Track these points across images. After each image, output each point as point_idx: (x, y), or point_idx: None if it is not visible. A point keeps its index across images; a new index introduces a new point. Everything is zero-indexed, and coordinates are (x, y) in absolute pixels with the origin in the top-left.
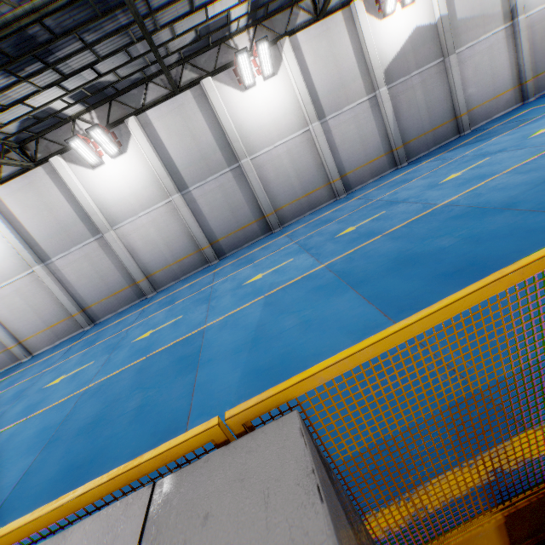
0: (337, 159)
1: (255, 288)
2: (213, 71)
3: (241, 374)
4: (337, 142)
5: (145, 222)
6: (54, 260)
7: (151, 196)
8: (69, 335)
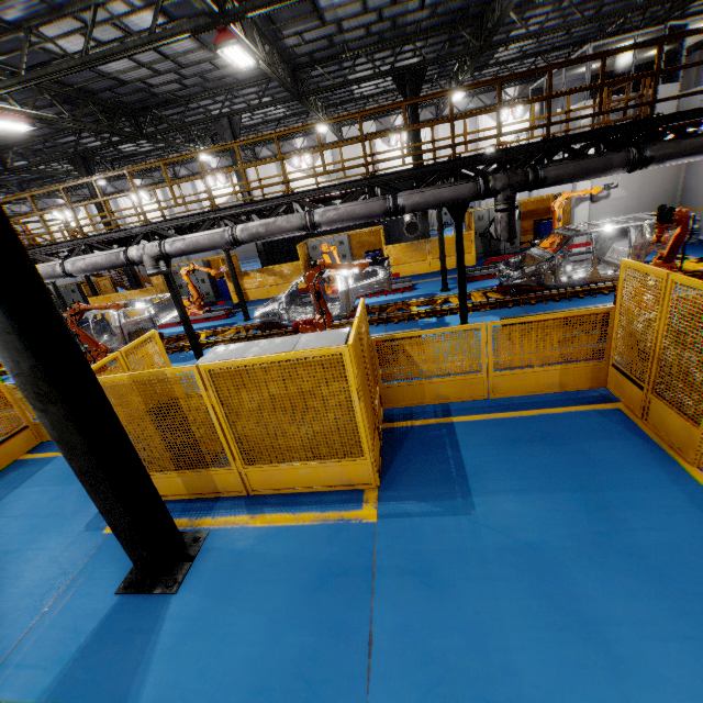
0: None
1: None
2: (122, 190)
3: None
4: None
5: None
6: None
7: None
8: None
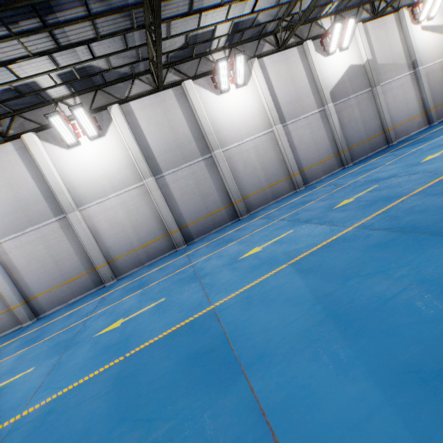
0: (296, 157)
1: (262, 259)
2: (193, 76)
3: (375, 383)
4: (295, 143)
5: (114, 204)
6: (3, 241)
7: (124, 178)
8: (2, 333)
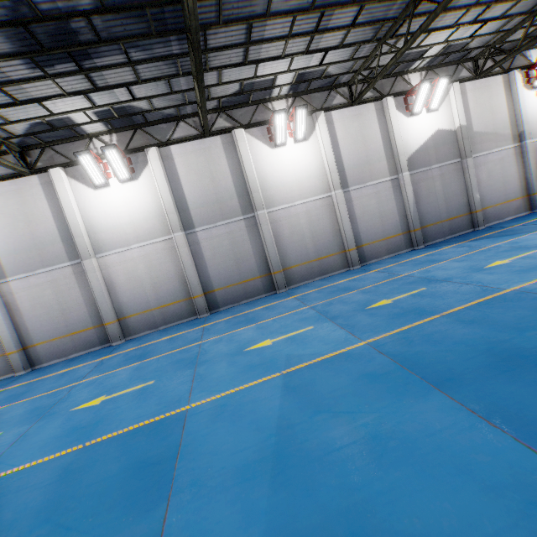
0: (355, 229)
1: (263, 358)
2: (247, 124)
3: None
4: (357, 213)
5: (135, 256)
6: (11, 279)
7: (151, 229)
8: None
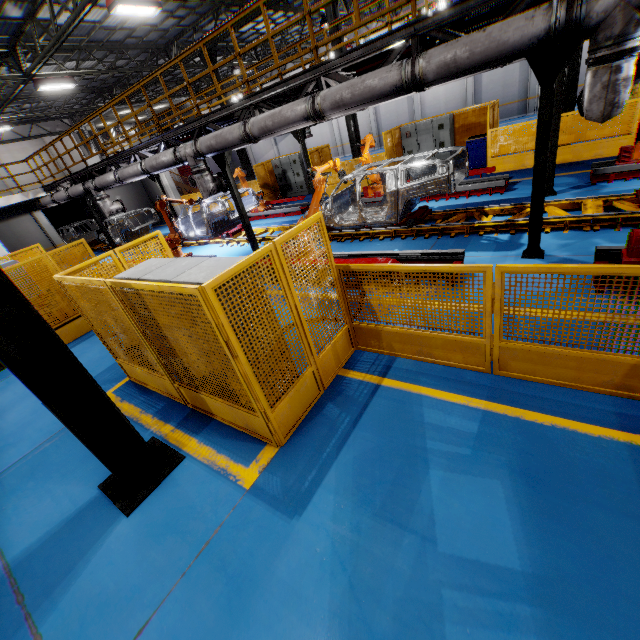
0: None
1: None
2: None
3: None
4: None
5: None
6: None
7: None
8: None
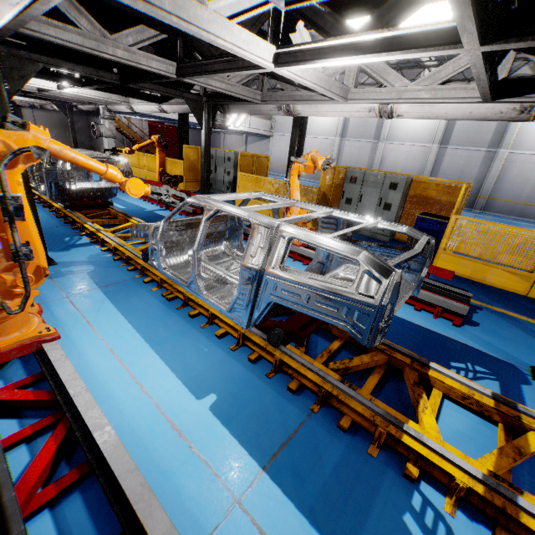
0: None
1: None
2: None
3: None
4: None
5: (404, 149)
6: (346, 139)
7: (422, 136)
8: (319, 181)
